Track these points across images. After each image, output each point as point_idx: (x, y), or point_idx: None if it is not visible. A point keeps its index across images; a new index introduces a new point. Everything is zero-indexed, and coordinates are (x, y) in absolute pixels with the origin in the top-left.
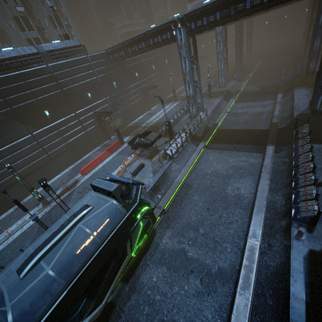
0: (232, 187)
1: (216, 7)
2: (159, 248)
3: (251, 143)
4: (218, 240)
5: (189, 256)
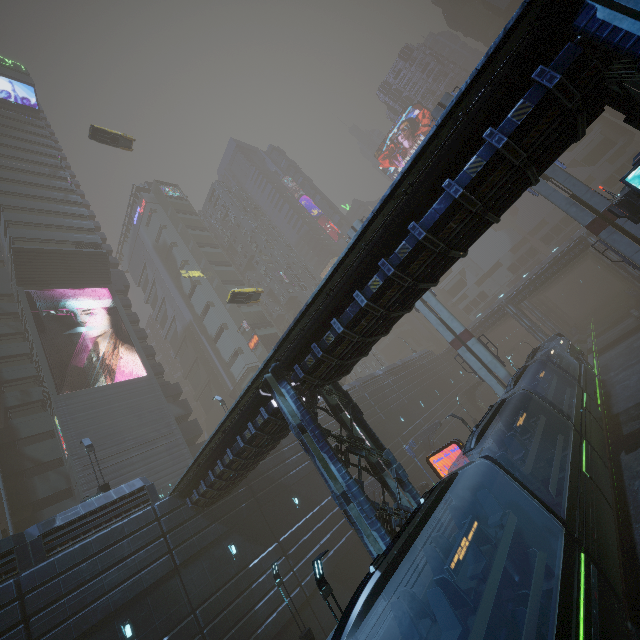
0: (636, 344)
1: (527, 285)
2: (611, 376)
3: (632, 333)
4: None
5: (633, 362)
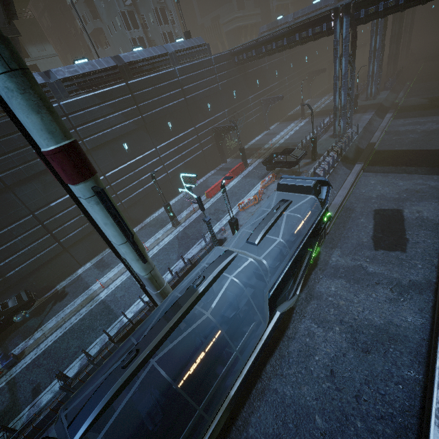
0: (410, 211)
1: None
2: (329, 265)
3: (428, 164)
4: (403, 258)
5: (370, 271)
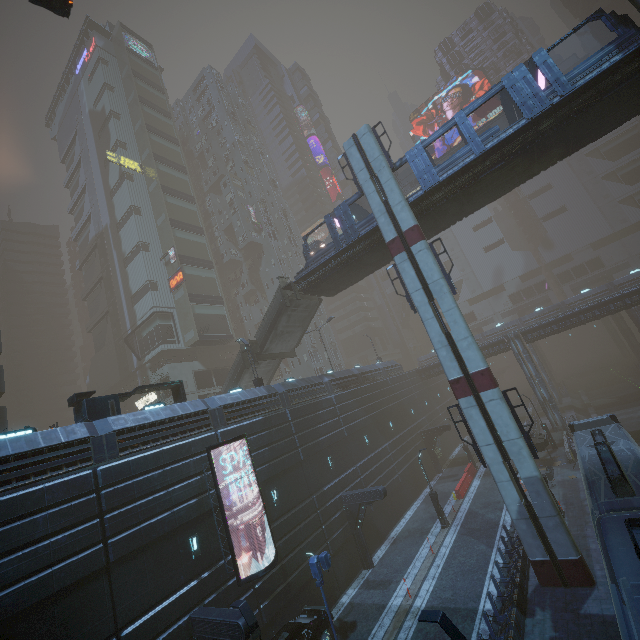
0: None
1: (551, 322)
2: None
3: None
4: None
5: None
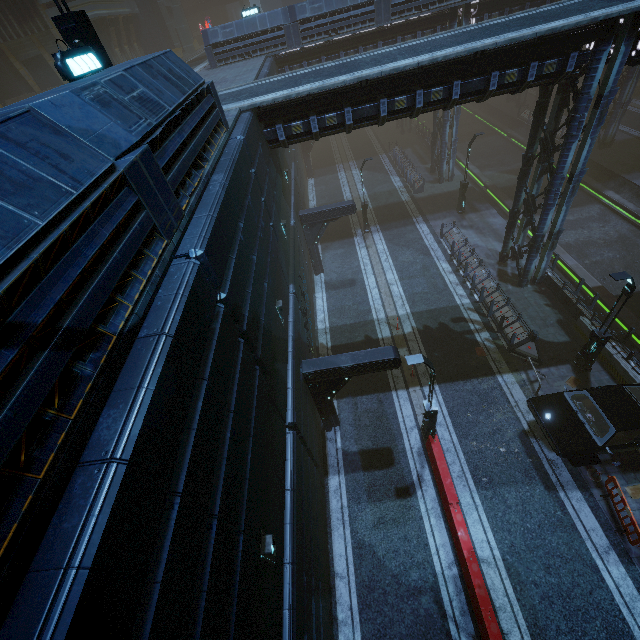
0: None
1: None
2: None
3: None
4: None
5: None
